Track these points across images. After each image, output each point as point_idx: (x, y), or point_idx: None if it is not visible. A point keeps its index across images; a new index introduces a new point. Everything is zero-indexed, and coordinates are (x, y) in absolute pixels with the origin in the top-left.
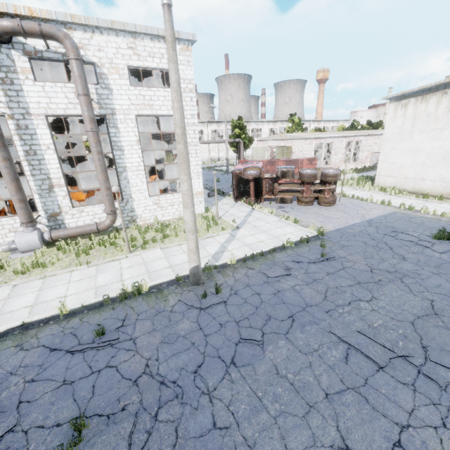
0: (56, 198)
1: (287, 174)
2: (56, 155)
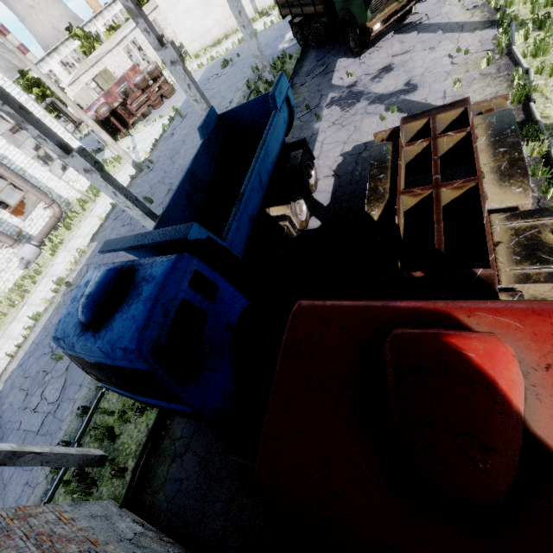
0: (7, 222)
1: (128, 92)
2: None
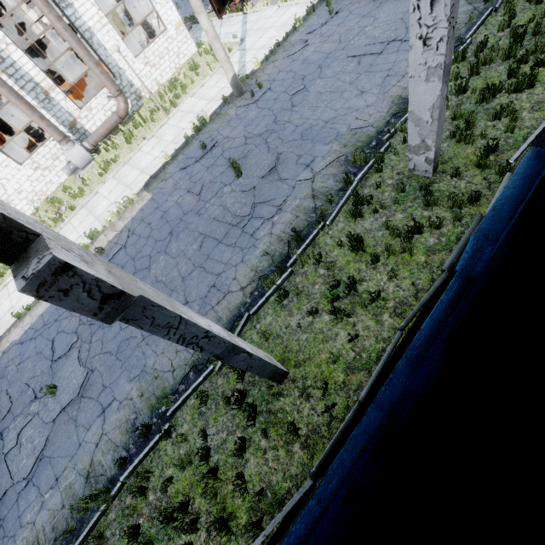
0: (60, 105)
1: None
2: (19, 50)
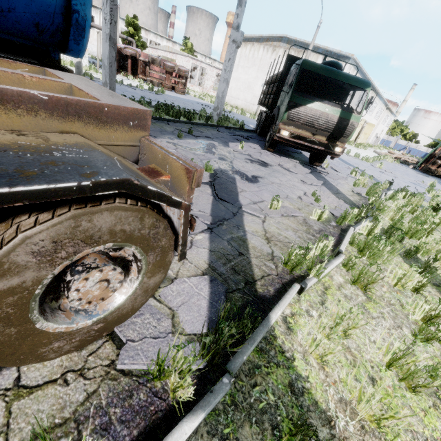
0: None
1: (155, 62)
2: None
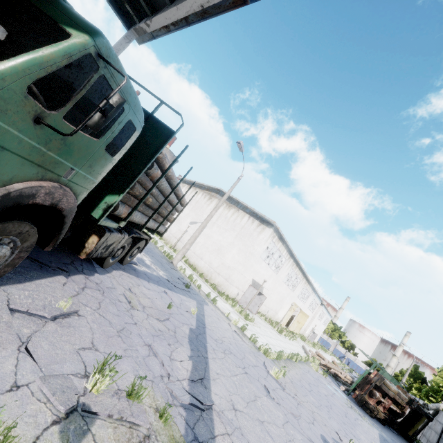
0: None
1: None
2: None
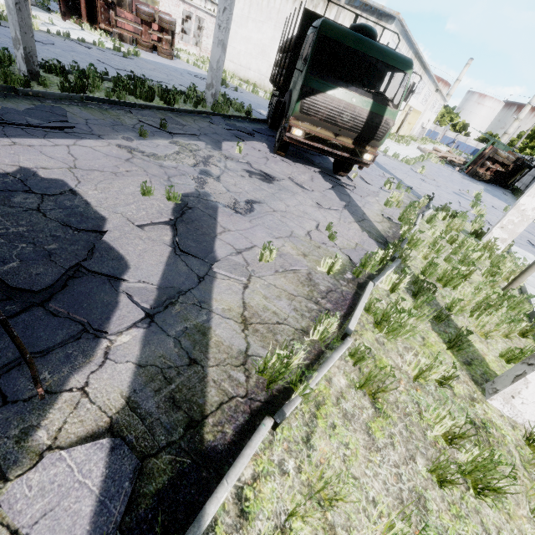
0: None
1: (123, 3)
2: None
